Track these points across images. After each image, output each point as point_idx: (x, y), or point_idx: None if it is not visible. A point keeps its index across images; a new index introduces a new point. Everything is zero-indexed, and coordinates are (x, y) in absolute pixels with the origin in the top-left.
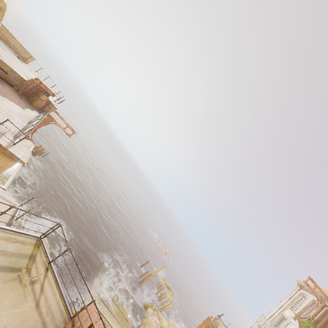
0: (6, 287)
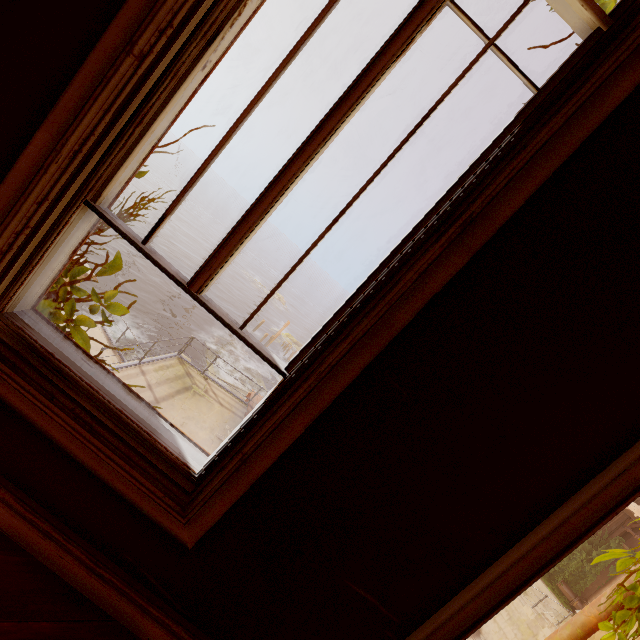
0: (195, 401)
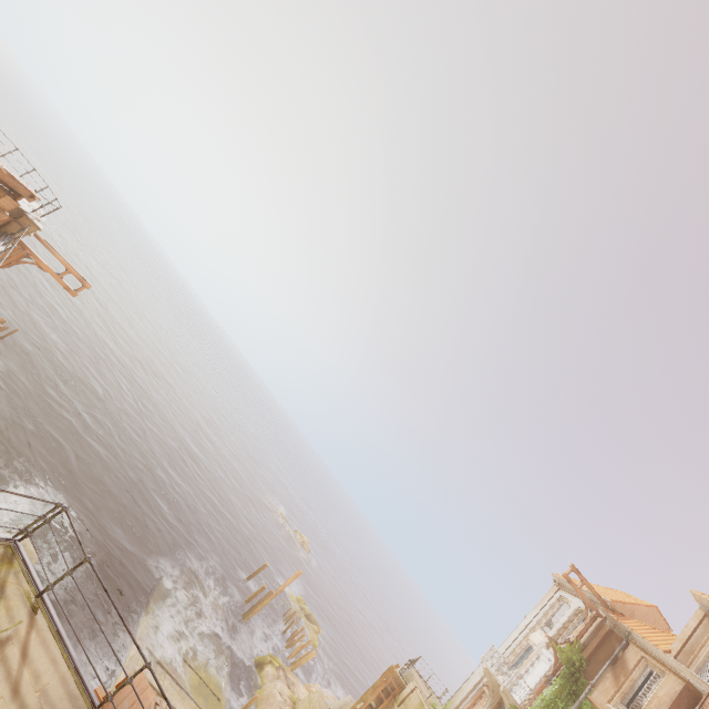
0: None
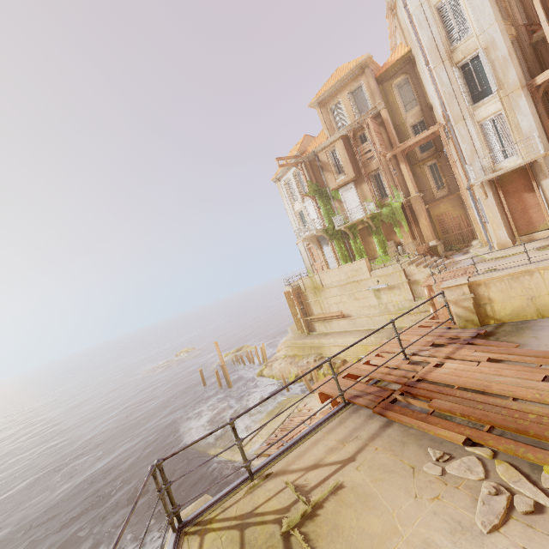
0: (338, 544)
